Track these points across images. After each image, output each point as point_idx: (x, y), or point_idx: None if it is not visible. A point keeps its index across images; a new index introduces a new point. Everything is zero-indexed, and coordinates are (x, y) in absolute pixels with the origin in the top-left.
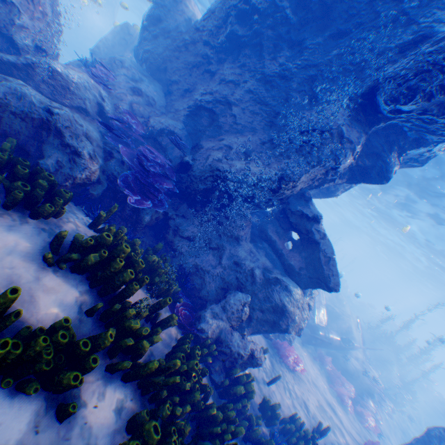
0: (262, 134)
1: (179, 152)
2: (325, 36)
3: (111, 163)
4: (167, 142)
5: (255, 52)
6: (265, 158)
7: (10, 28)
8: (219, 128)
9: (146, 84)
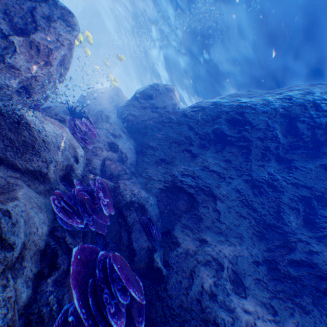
0: (251, 245)
1: (146, 238)
2: (317, 164)
3: (46, 285)
4: (134, 218)
5: (242, 153)
6: (267, 295)
7: None
8: (198, 218)
9: (123, 140)
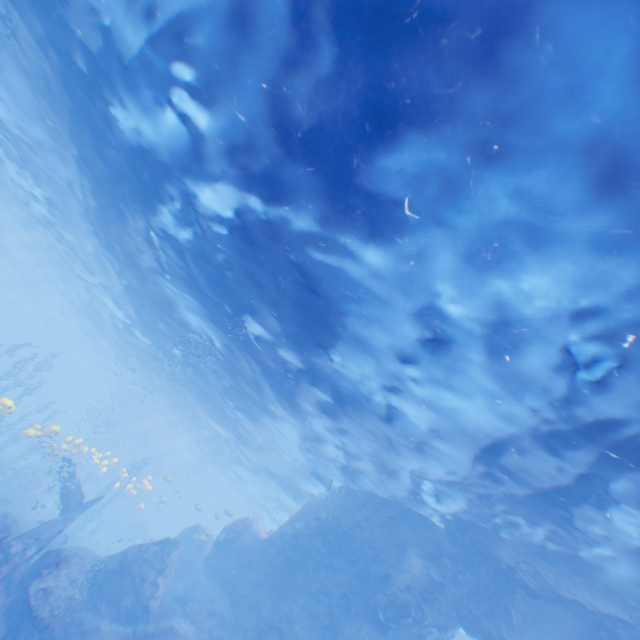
0: None
1: None
2: (344, 561)
3: None
4: None
5: (304, 571)
6: None
7: (151, 599)
8: None
9: (219, 598)
